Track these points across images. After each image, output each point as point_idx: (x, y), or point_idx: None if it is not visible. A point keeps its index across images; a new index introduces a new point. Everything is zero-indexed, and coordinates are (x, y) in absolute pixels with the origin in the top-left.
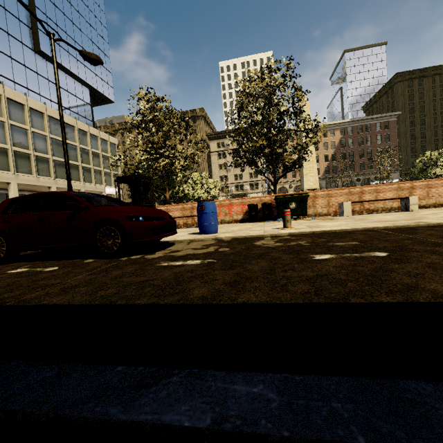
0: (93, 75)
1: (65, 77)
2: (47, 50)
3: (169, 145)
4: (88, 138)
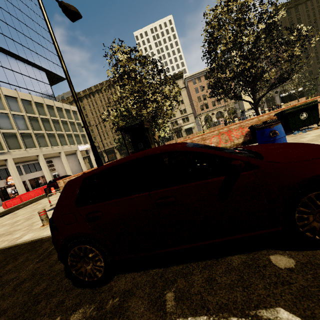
0: (45, 60)
1: (24, 66)
2: (5, 46)
3: (145, 93)
4: (55, 111)
